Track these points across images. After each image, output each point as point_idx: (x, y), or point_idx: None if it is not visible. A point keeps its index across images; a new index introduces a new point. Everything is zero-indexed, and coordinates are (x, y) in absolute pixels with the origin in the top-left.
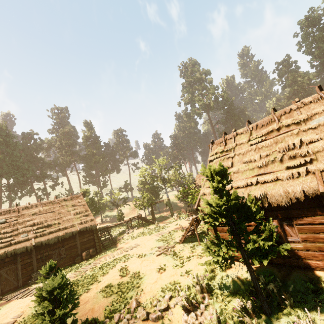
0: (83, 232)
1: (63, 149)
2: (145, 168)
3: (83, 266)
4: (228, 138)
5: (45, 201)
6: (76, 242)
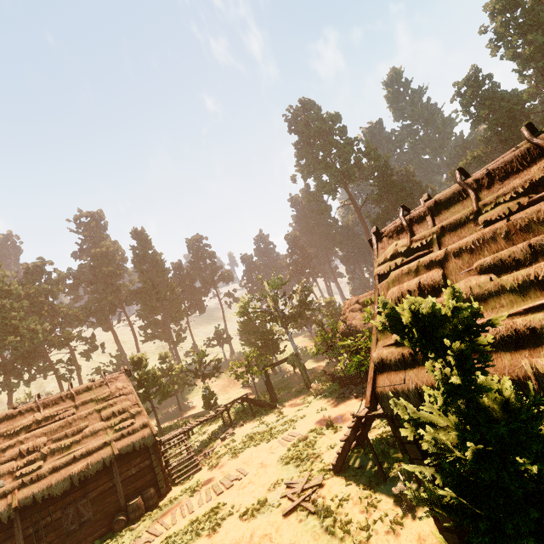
0: (128, 454)
1: (100, 284)
2: (246, 300)
3: (127, 543)
4: (415, 217)
5: (48, 397)
6: (113, 481)
